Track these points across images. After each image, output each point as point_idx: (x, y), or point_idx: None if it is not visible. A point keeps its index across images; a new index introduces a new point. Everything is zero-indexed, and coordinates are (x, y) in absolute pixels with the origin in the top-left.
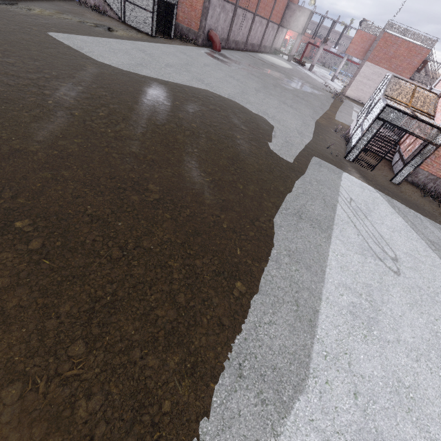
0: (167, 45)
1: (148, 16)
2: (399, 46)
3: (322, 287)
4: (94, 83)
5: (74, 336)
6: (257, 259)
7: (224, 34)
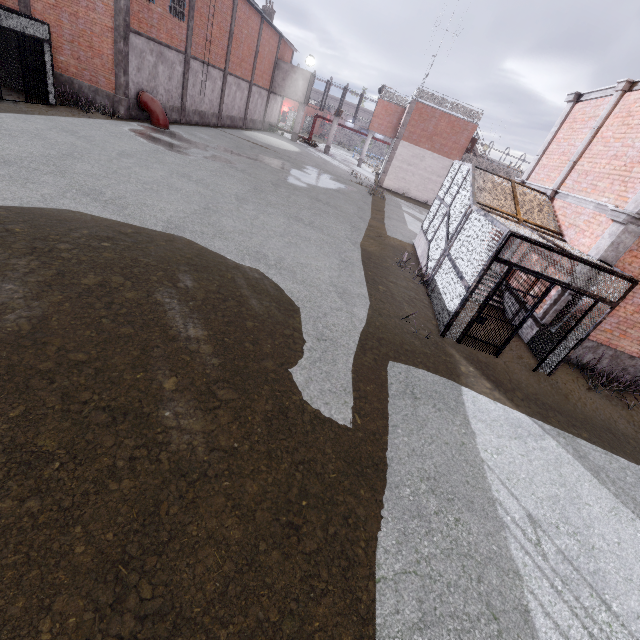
0: (26, 117)
1: None
2: (438, 120)
3: None
4: None
5: None
6: None
7: (173, 99)
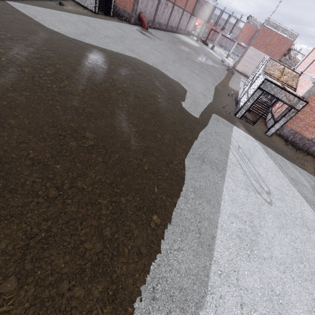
0: (106, 21)
1: None
2: (273, 37)
3: (218, 217)
4: (44, 46)
5: (7, 273)
6: (170, 195)
7: (151, 16)
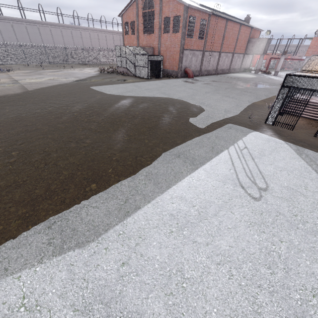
0: (154, 81)
1: (146, 70)
2: None
3: (158, 196)
4: (94, 102)
5: None
6: (119, 175)
7: (197, 68)
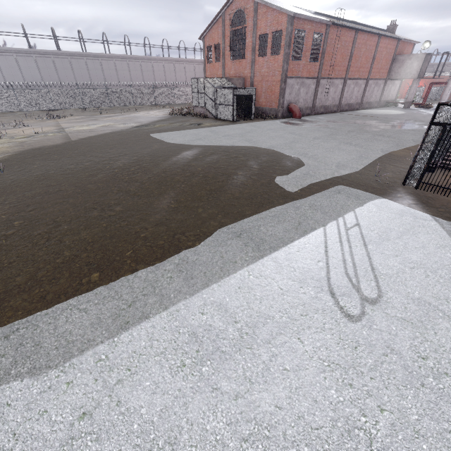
0: (241, 124)
1: (230, 109)
2: None
3: (184, 299)
4: (147, 154)
5: None
6: (139, 261)
7: (307, 103)
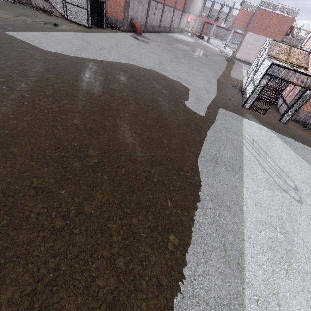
0: (100, 33)
1: (84, 13)
2: (271, 18)
3: (243, 227)
4: (41, 68)
5: None
6: (185, 208)
7: (143, 21)
